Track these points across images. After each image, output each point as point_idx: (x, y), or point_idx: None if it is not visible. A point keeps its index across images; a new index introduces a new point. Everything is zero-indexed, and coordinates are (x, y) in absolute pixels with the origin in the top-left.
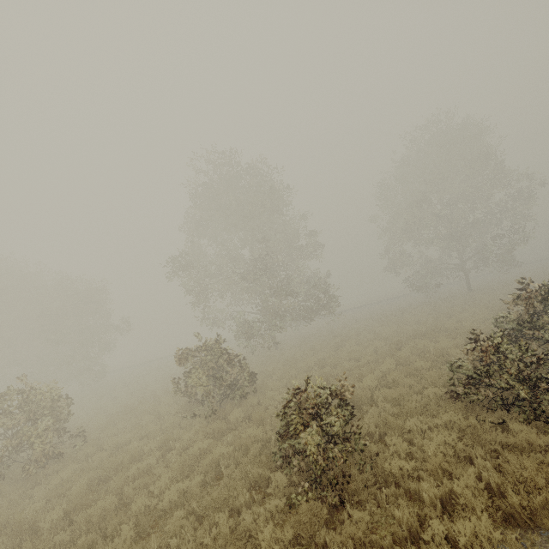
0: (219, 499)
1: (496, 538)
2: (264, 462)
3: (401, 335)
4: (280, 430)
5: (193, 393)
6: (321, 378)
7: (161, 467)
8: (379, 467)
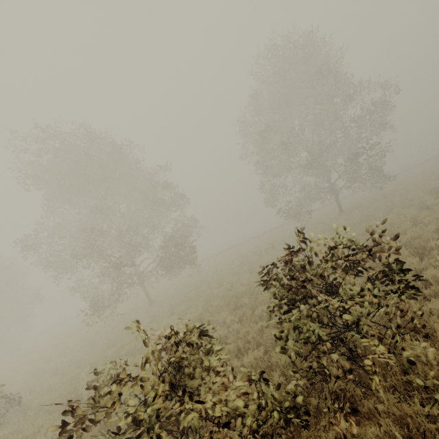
0: None
1: None
2: None
3: (227, 295)
4: None
5: None
6: None
7: None
8: None
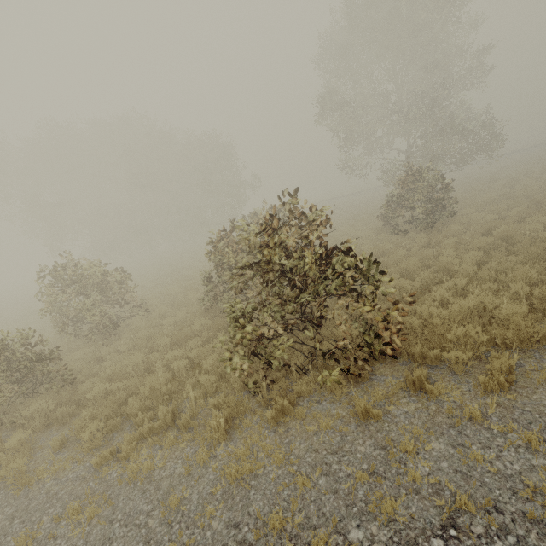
0: (535, 253)
1: None
2: None
3: None
4: None
5: (402, 214)
6: None
7: (427, 251)
8: None
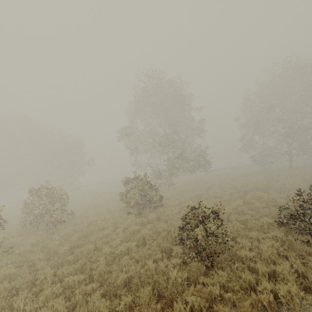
0: (147, 254)
1: (301, 295)
2: (170, 240)
3: (246, 188)
4: (180, 226)
5: (129, 201)
6: (205, 203)
7: (115, 235)
8: (233, 252)
